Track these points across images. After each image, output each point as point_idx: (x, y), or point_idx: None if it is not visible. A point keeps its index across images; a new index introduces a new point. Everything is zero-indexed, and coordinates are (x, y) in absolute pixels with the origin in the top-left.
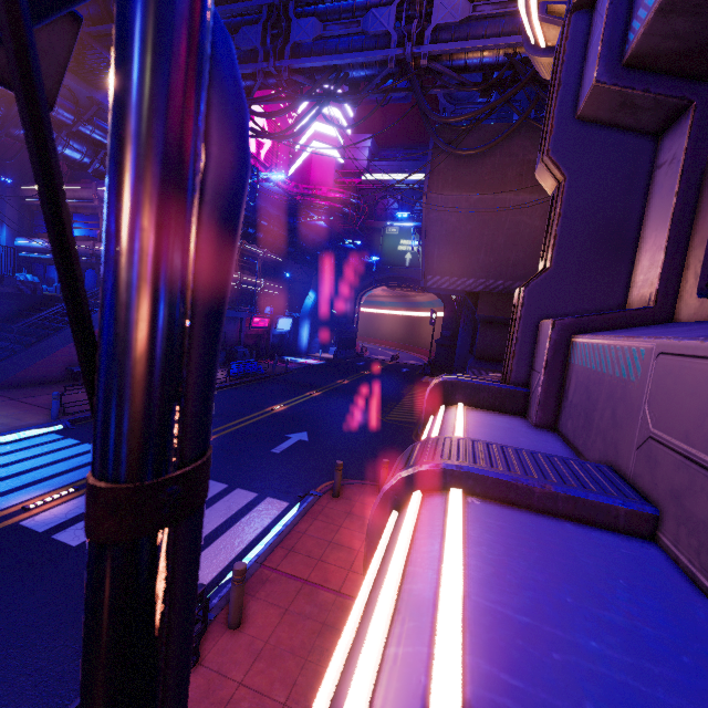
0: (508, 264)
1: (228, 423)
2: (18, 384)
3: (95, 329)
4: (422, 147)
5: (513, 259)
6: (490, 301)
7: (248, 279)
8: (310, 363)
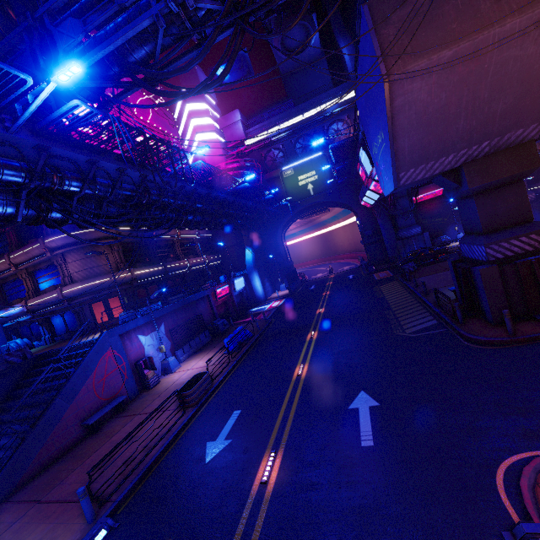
0: (494, 119)
1: (275, 419)
2: (38, 470)
3: (92, 370)
4: (278, 103)
5: (500, 110)
6: (478, 169)
7: (194, 261)
8: (275, 306)
